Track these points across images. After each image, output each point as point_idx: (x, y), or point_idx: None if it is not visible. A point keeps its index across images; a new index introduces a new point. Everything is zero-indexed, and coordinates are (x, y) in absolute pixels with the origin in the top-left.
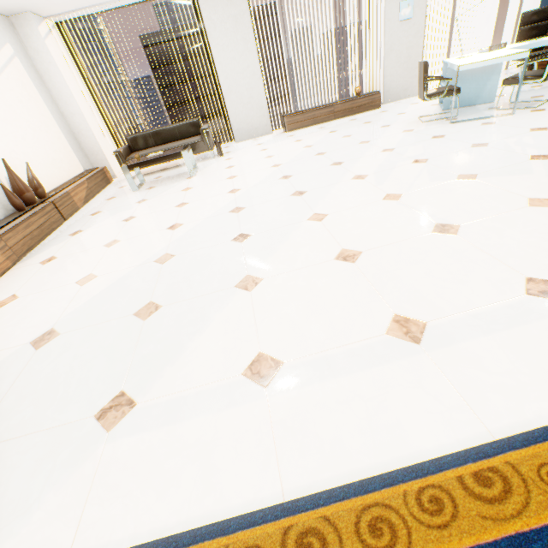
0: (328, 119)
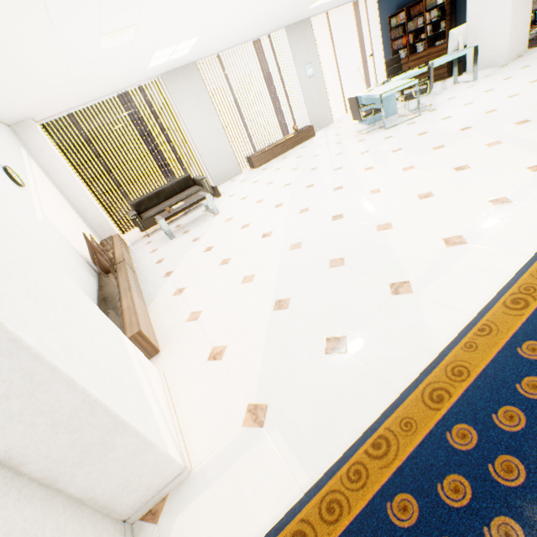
0: (283, 152)
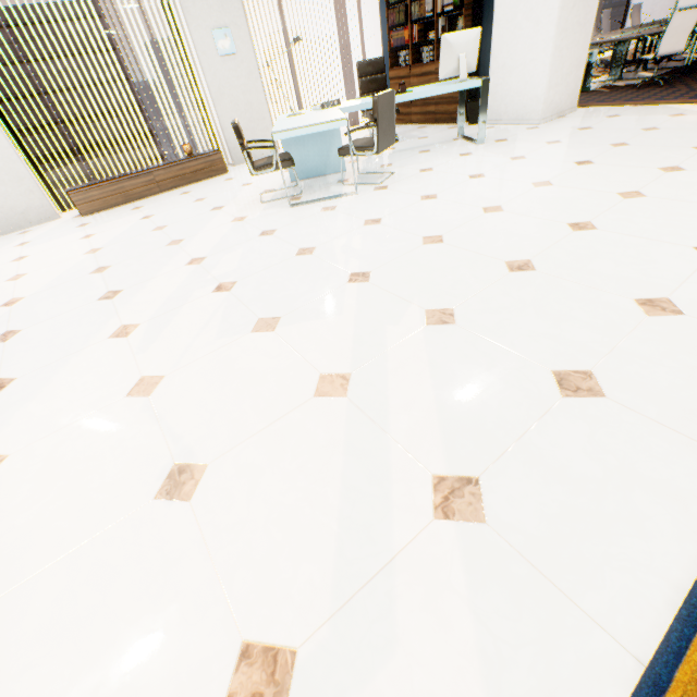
0: (150, 192)
